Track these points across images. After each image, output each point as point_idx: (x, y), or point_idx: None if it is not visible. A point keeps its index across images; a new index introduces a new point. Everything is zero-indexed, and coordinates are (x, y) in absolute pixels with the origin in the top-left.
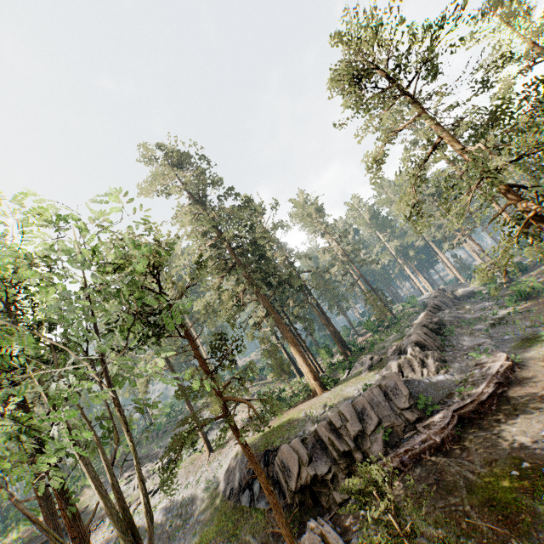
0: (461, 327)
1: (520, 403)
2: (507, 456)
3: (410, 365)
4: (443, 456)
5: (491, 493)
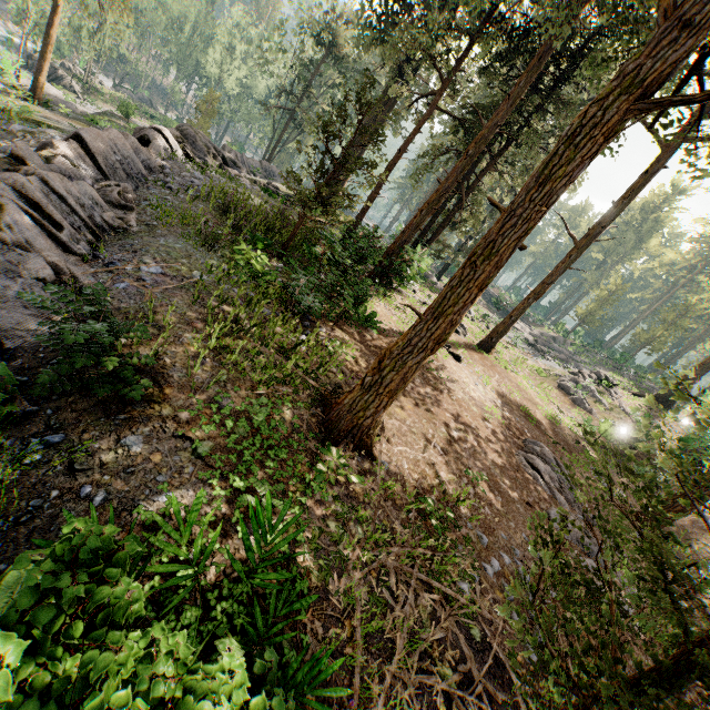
0: None
1: None
2: None
3: None
4: None
5: None
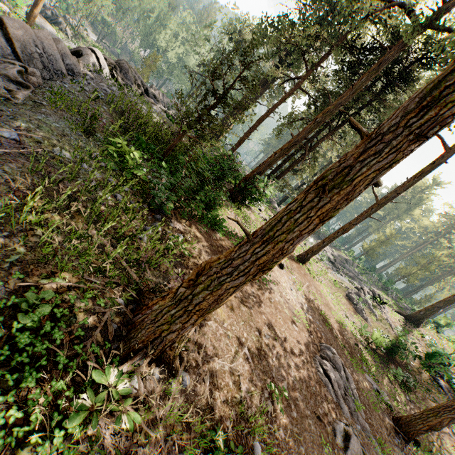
0: None
1: None
2: None
3: None
4: None
5: None
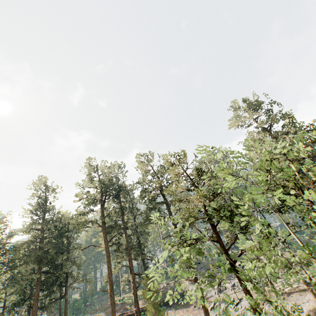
0: None
1: None
2: None
3: None
4: None
5: None
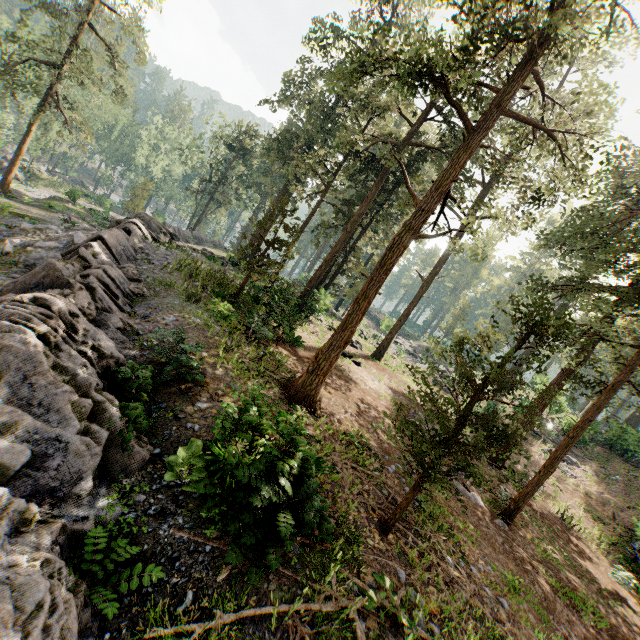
0: None
1: None
2: None
3: None
4: None
5: None
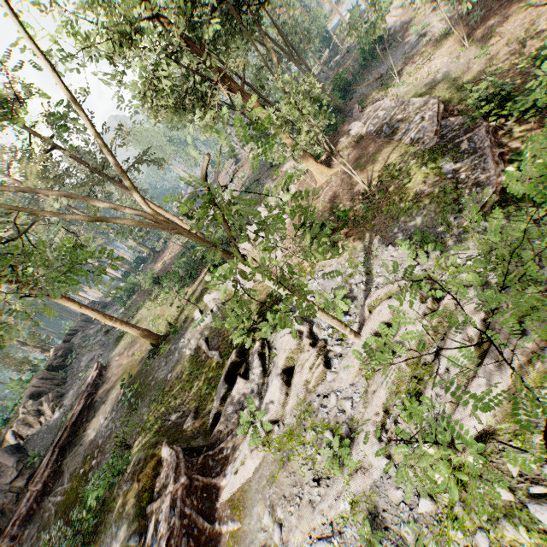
0: (86, 346)
1: (99, 403)
2: (82, 460)
3: (26, 424)
4: (47, 496)
5: (67, 502)
